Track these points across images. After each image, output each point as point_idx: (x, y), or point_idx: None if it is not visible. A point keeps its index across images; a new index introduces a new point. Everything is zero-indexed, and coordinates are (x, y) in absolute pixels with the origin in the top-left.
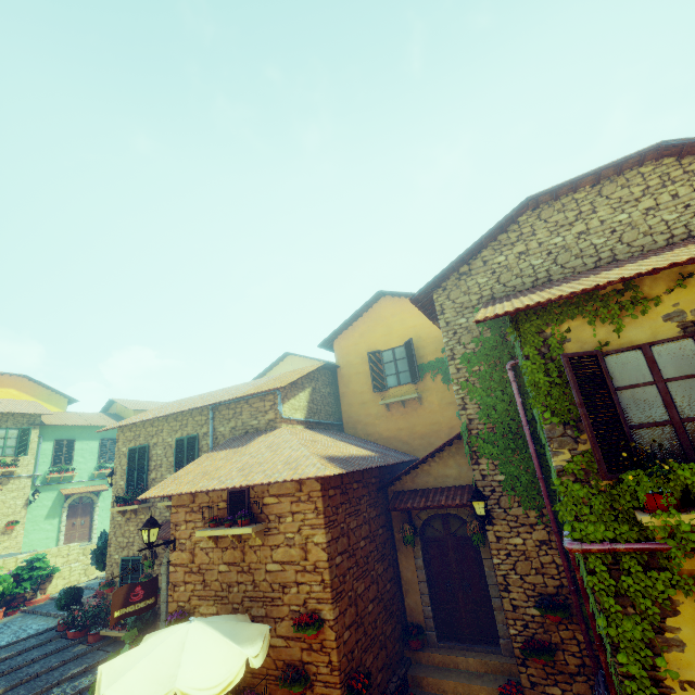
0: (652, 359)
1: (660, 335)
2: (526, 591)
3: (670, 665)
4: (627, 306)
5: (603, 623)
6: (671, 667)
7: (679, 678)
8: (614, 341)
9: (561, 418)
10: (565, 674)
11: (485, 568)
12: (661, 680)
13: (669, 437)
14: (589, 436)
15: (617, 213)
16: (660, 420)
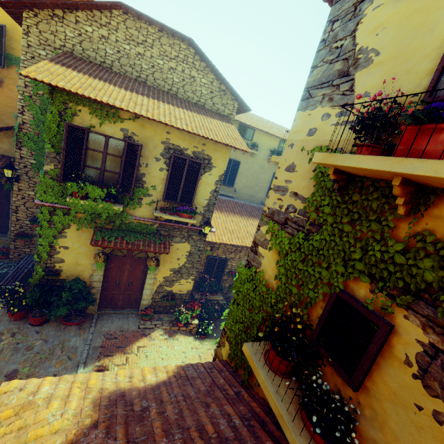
0: (107, 143)
1: (116, 135)
2: (27, 214)
3: (59, 242)
4: (110, 116)
5: (38, 229)
6: (59, 242)
7: (60, 245)
8: (97, 128)
9: (57, 150)
10: (35, 245)
11: (11, 201)
12: (54, 246)
13: (97, 174)
14: (61, 163)
15: (160, 58)
16: (97, 167)
